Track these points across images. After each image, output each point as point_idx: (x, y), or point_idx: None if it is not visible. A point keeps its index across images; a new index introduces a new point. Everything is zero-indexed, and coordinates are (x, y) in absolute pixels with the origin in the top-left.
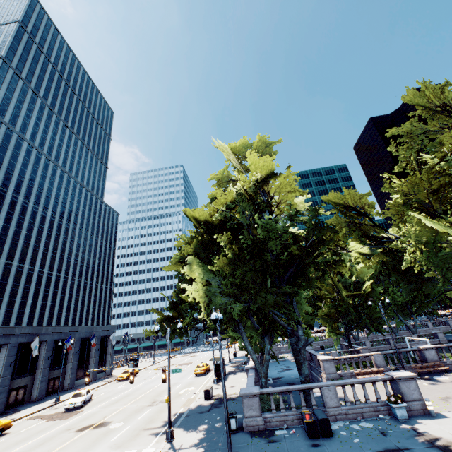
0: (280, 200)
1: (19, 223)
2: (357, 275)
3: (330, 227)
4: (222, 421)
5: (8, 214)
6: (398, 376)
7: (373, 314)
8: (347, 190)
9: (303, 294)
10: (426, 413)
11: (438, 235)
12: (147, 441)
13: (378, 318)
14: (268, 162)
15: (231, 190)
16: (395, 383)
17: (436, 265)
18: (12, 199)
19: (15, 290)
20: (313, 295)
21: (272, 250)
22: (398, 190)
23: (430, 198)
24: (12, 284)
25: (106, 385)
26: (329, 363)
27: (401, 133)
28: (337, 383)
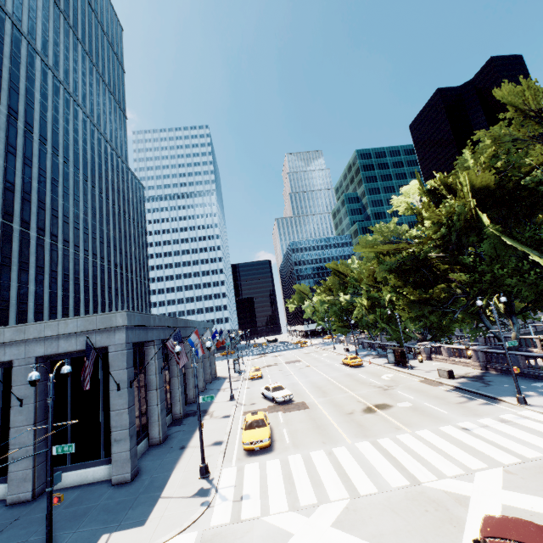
0: None
1: (54, 187)
2: None
3: None
4: (536, 388)
5: (40, 172)
6: None
7: None
8: None
9: None
10: None
11: None
12: (497, 408)
13: None
14: None
15: None
16: None
17: None
18: (40, 149)
19: (67, 282)
20: None
21: None
22: None
23: None
24: (62, 274)
25: (246, 383)
26: None
27: None
28: None
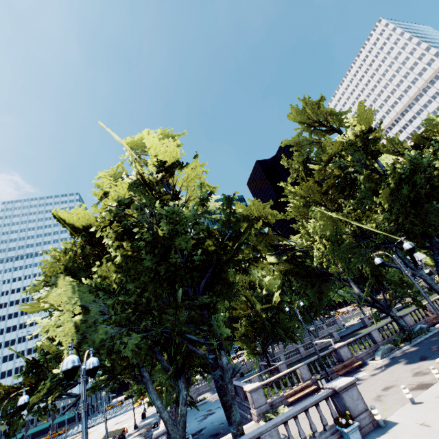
0: (188, 197)
1: None
2: (266, 287)
3: (246, 218)
4: None
5: None
6: (340, 387)
7: (285, 325)
8: (252, 201)
9: (220, 315)
10: (375, 426)
11: (337, 227)
12: None
13: (289, 327)
14: (171, 148)
15: (124, 180)
16: (338, 397)
17: (340, 257)
18: None
19: None
20: (228, 317)
21: (182, 251)
22: (297, 192)
23: (322, 198)
24: None
25: None
26: (258, 392)
27: (292, 143)
28: (279, 420)
